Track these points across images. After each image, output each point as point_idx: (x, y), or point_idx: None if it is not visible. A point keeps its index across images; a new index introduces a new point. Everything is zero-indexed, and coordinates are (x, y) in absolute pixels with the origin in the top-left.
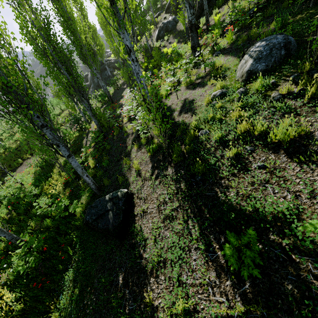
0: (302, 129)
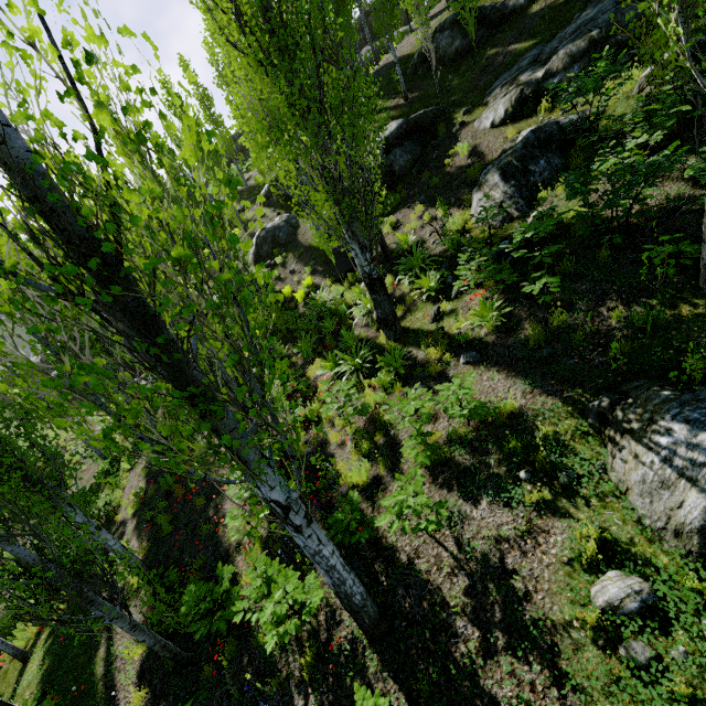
0: None
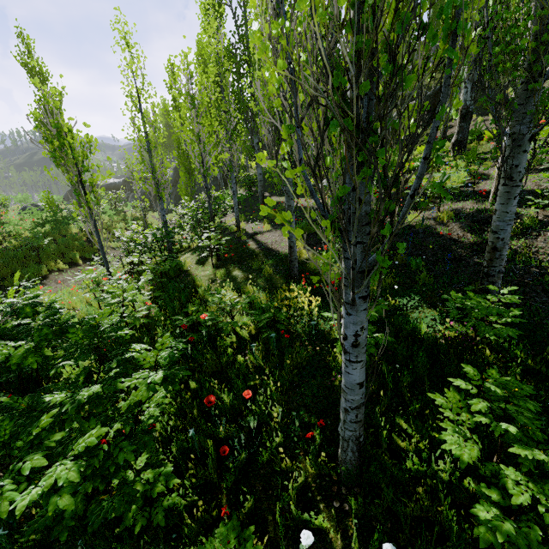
0: None
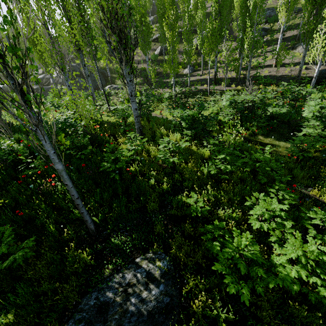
0: None
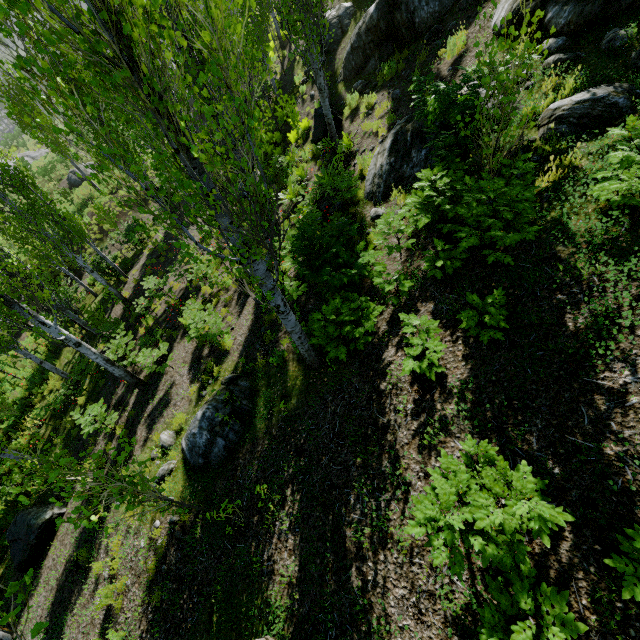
0: (117, 604)
